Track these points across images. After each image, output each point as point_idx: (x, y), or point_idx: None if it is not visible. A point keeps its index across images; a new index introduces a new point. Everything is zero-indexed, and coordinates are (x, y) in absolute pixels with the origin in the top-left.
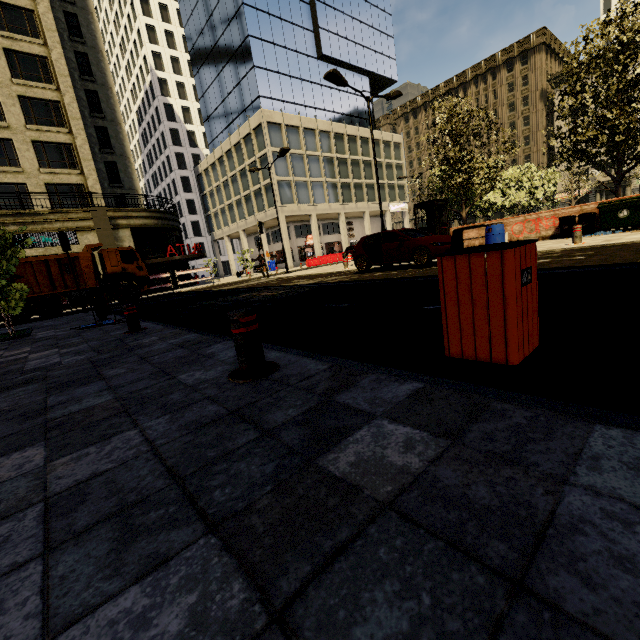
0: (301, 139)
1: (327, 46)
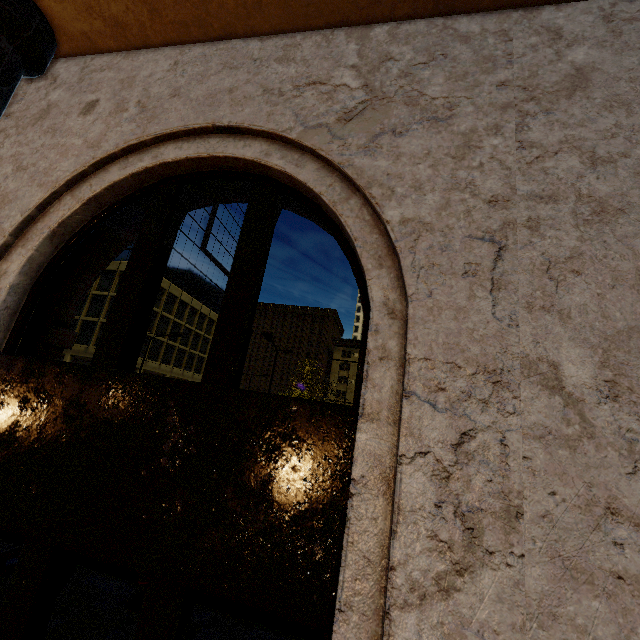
0: (163, 300)
1: (211, 246)
